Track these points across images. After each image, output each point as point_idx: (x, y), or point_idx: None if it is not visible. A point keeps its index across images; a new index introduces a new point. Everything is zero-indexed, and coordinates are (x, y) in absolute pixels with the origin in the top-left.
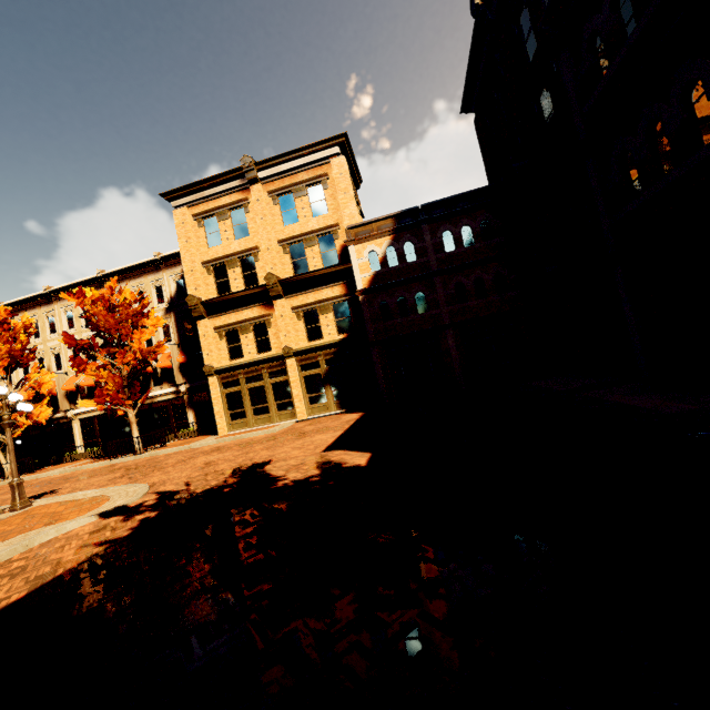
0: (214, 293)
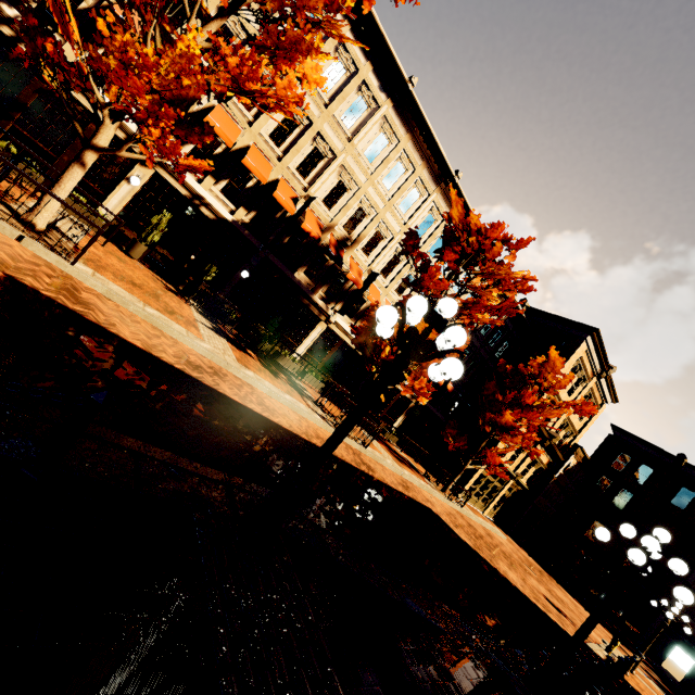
0: None
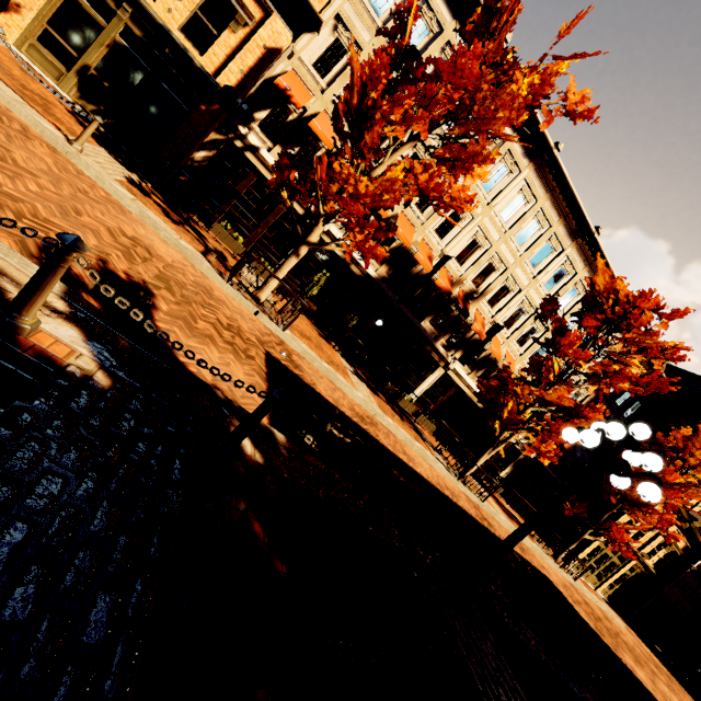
0: None
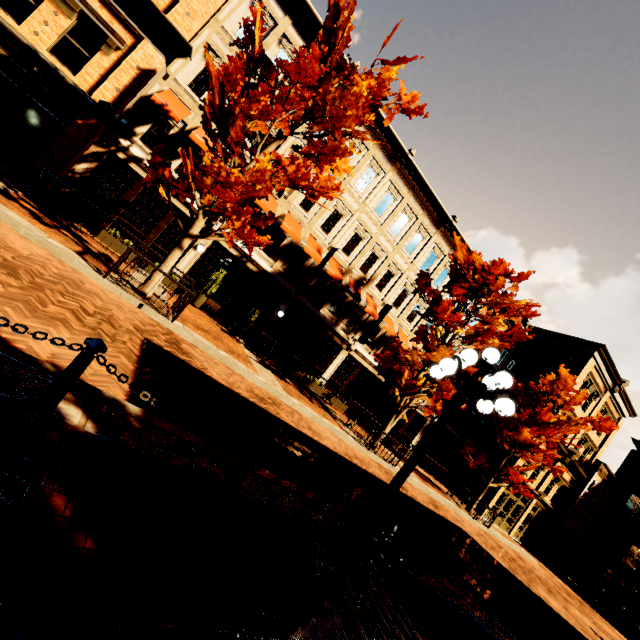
0: None
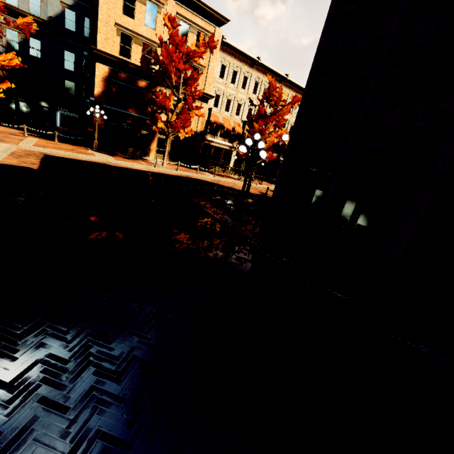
0: None
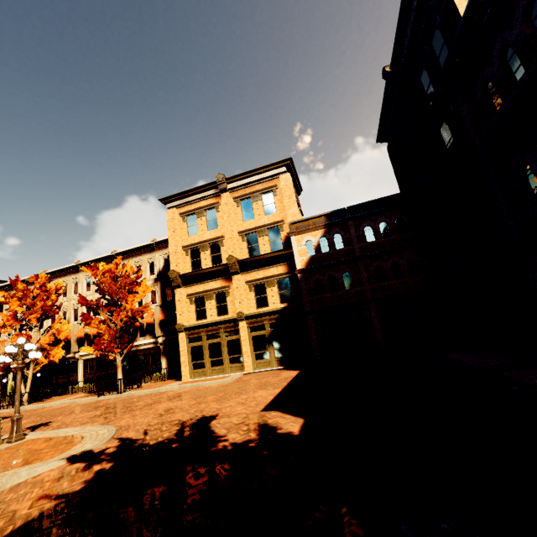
0: (189, 269)
